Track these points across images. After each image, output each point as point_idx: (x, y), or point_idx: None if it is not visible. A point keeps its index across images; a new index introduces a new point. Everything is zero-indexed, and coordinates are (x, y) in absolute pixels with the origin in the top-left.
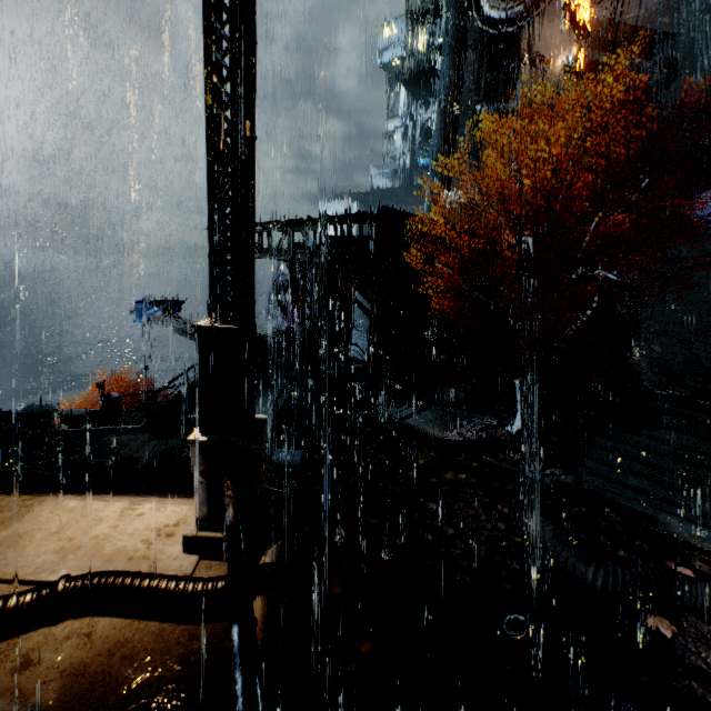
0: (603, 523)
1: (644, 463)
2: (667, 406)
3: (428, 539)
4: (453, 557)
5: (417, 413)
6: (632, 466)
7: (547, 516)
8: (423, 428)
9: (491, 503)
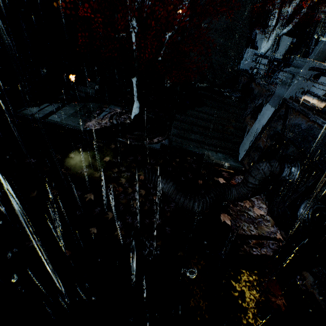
0: (188, 165)
1: (198, 126)
2: (206, 92)
3: (94, 233)
4: (118, 239)
5: (58, 110)
6: (193, 128)
7: (167, 175)
8: (67, 122)
9: (131, 175)
